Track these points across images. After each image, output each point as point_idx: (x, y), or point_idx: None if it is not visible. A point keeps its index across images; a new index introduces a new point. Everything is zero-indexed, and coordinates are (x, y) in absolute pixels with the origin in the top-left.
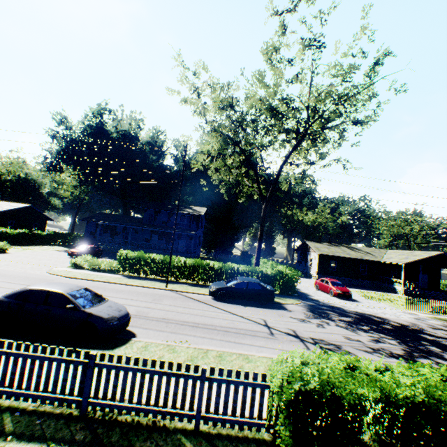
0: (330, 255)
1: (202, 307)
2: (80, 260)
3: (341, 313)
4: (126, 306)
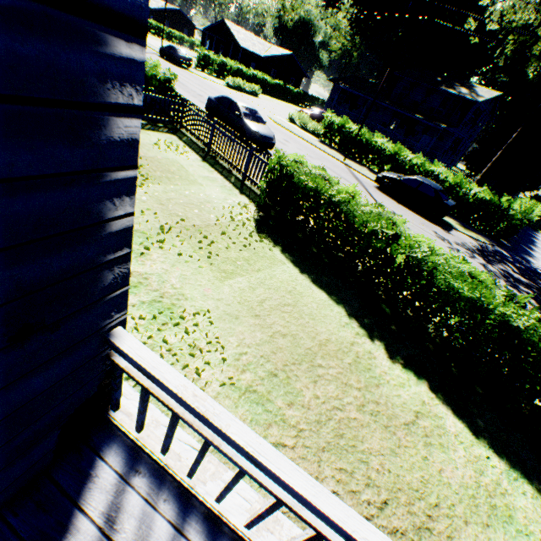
0: None
1: (350, 181)
2: (296, 115)
3: (529, 276)
4: (289, 149)
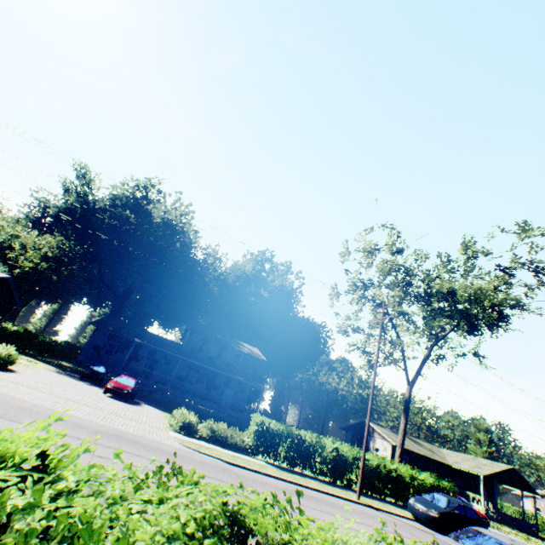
0: (406, 448)
1: None
2: (193, 419)
3: None
4: None
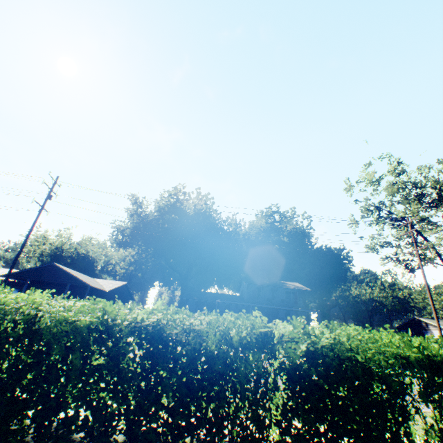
0: None
1: None
2: None
3: None
4: None
